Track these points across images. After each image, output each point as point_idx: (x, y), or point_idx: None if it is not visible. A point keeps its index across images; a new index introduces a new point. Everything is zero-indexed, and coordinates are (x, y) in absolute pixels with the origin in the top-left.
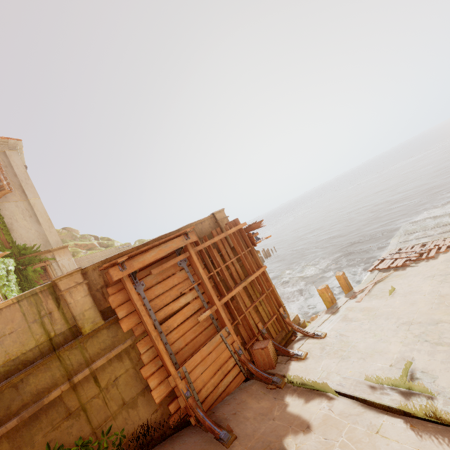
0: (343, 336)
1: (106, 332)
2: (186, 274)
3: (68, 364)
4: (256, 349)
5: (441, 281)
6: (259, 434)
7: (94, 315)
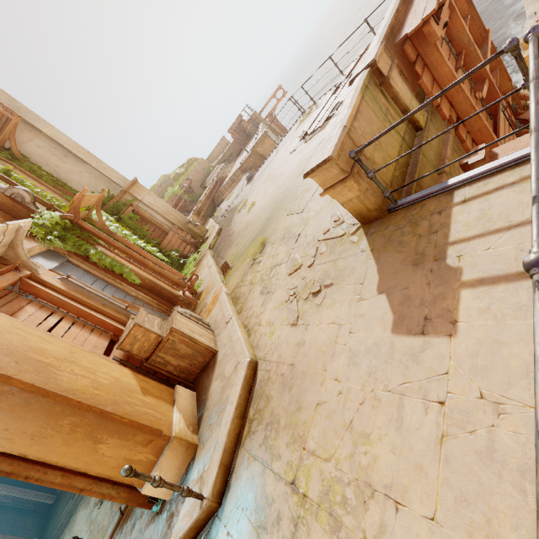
0: None
1: (432, 125)
2: (447, 47)
3: (430, 160)
4: None
5: None
6: None
7: (417, 106)
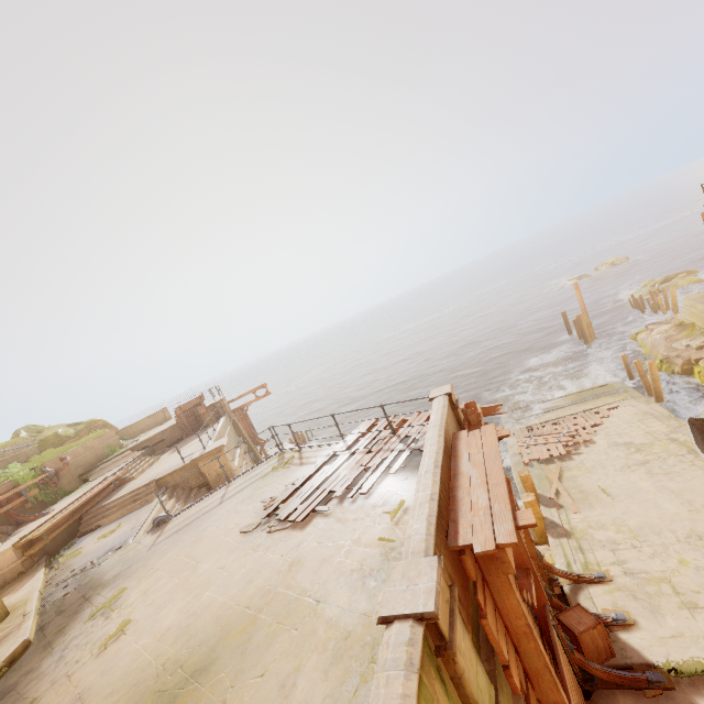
0: (637, 571)
1: None
2: None
3: None
4: (586, 631)
5: (649, 473)
6: None
7: (484, 678)
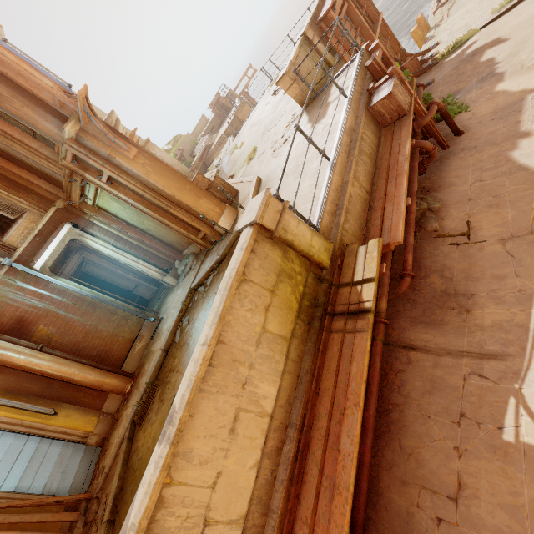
0: (455, 30)
1: (339, 67)
2: (349, 24)
3: None
4: (408, 63)
5: None
6: (446, 69)
7: (330, 56)
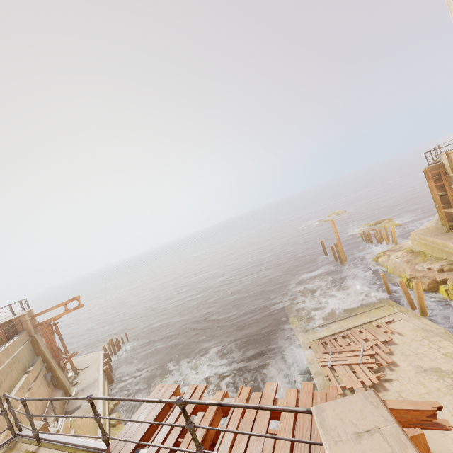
0: None
1: None
2: None
3: None
4: None
5: None
6: None
7: None
